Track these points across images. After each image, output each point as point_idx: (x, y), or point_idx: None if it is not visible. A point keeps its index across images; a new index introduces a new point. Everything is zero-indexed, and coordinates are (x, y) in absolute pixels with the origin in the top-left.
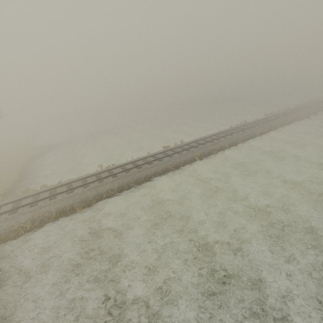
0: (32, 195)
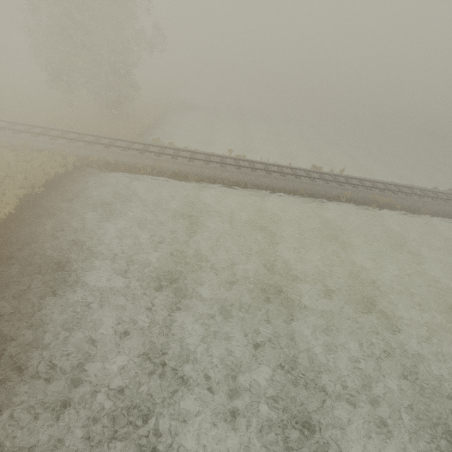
0: (160, 146)
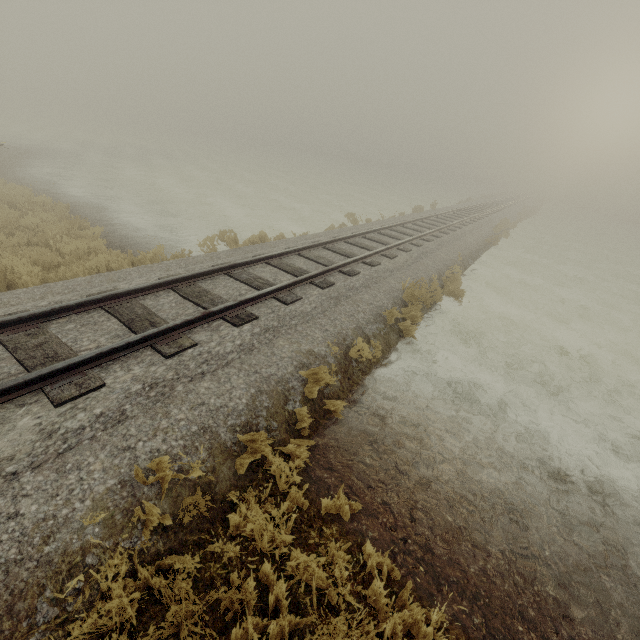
0: (297, 250)
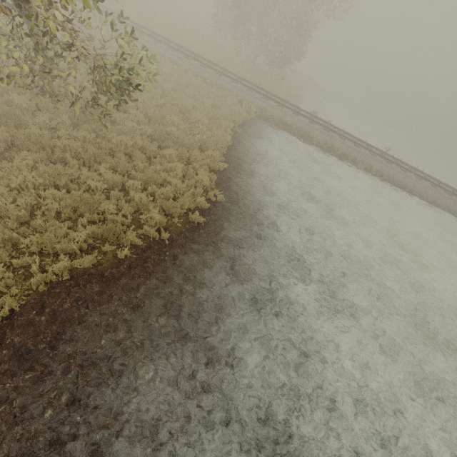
0: (324, 121)
